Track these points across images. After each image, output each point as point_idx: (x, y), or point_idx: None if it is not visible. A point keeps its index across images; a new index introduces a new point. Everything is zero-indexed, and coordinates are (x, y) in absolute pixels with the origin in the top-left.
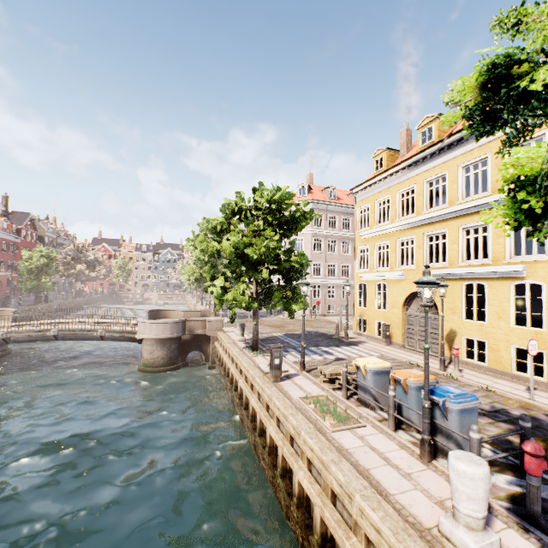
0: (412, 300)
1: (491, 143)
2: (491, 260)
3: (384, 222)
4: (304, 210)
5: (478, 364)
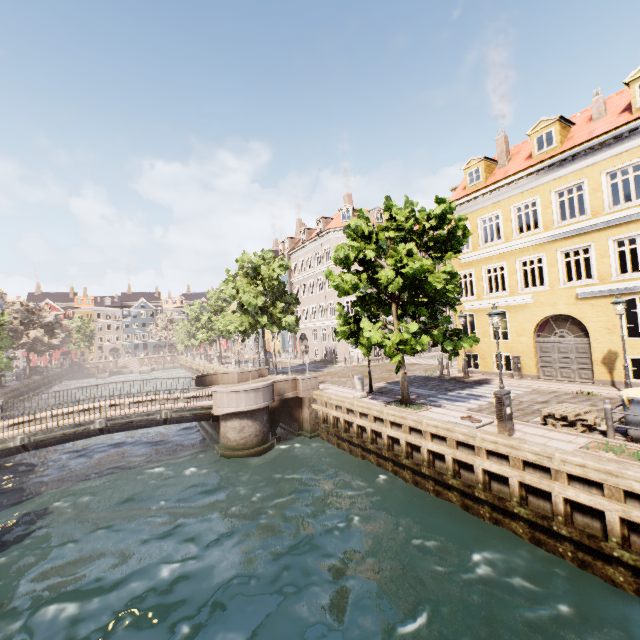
0: (544, 326)
1: None
2: None
3: (494, 241)
4: None
5: None
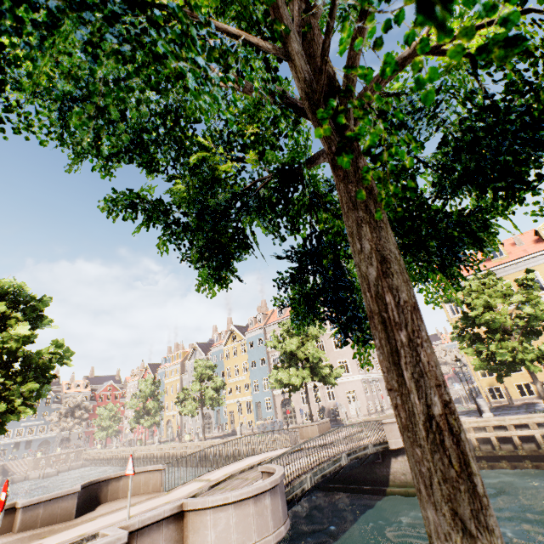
0: None
1: None
2: None
3: None
4: None
5: None
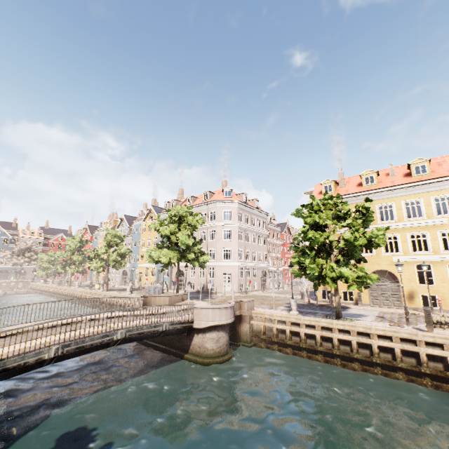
0: None
1: (422, 193)
2: (432, 252)
3: None
4: (231, 207)
5: (433, 308)
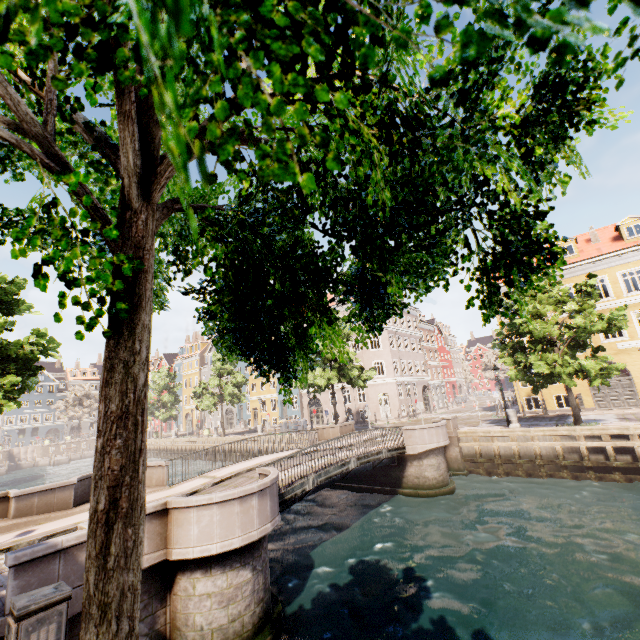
0: None
1: None
2: None
3: None
4: None
5: None
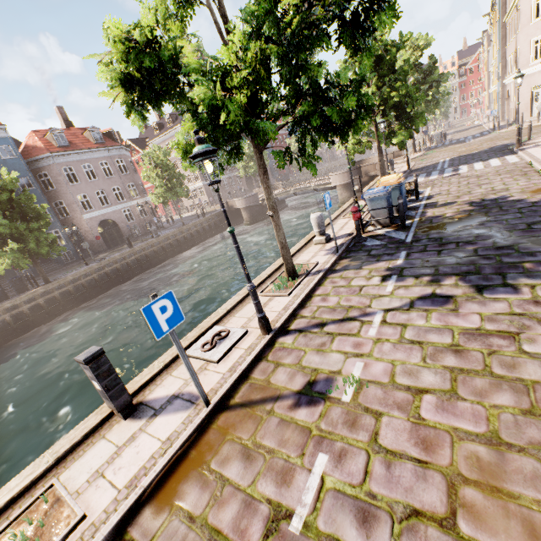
0: None
1: None
2: None
3: None
4: None
5: None
